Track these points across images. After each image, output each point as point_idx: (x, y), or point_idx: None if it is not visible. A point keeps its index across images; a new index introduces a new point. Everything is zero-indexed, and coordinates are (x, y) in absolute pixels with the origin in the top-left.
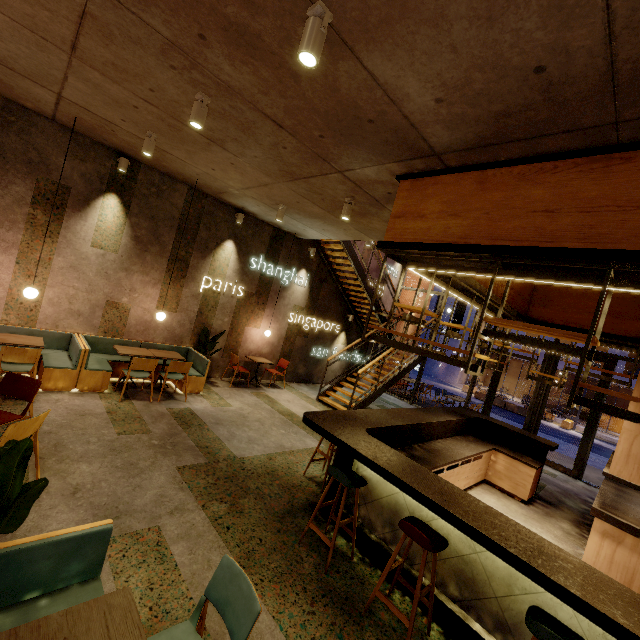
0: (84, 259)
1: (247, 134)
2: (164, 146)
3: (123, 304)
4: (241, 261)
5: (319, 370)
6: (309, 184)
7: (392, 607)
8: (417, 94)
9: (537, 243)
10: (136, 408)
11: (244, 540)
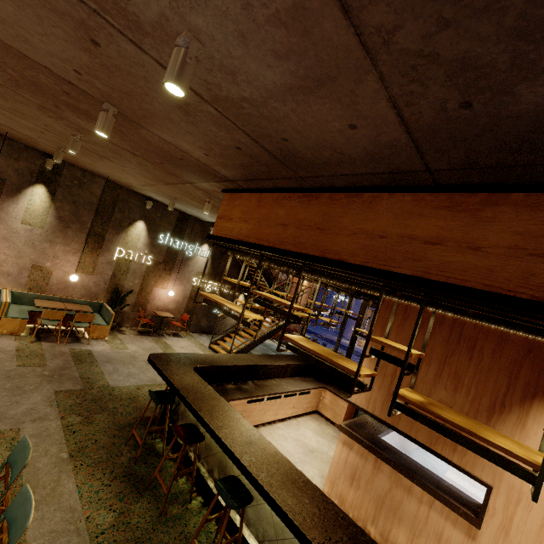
0: (15, 233)
1: (119, 155)
2: (74, 155)
3: (47, 267)
4: (151, 237)
5: (220, 324)
6: (178, 188)
7: (161, 481)
8: (192, 150)
9: (276, 245)
10: (43, 348)
11: (83, 440)
